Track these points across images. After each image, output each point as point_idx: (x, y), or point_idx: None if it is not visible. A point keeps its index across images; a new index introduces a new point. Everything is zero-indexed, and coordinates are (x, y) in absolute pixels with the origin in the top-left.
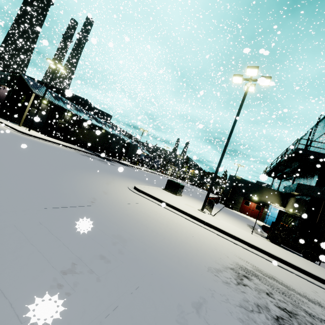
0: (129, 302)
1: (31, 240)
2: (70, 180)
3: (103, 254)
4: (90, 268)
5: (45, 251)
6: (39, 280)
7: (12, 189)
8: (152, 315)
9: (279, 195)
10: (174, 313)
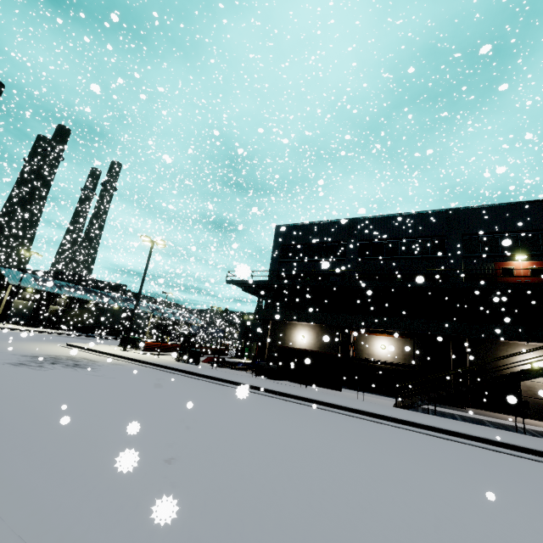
0: None
1: None
2: None
3: None
4: None
5: None
6: None
7: None
8: None
9: None
10: None
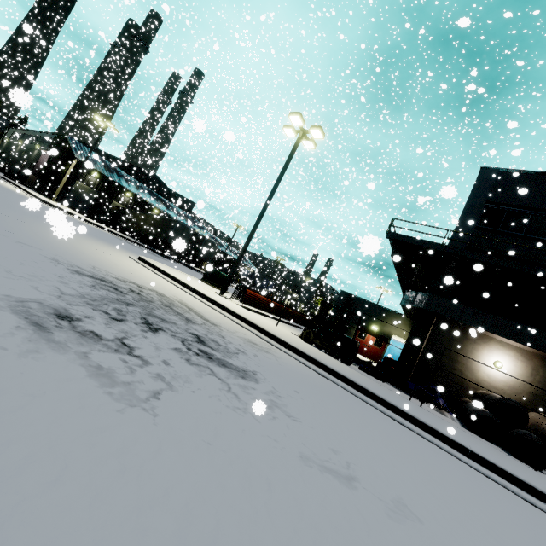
0: None
1: None
2: (39, 220)
3: None
4: None
5: None
6: None
7: None
8: None
9: (410, 324)
10: None
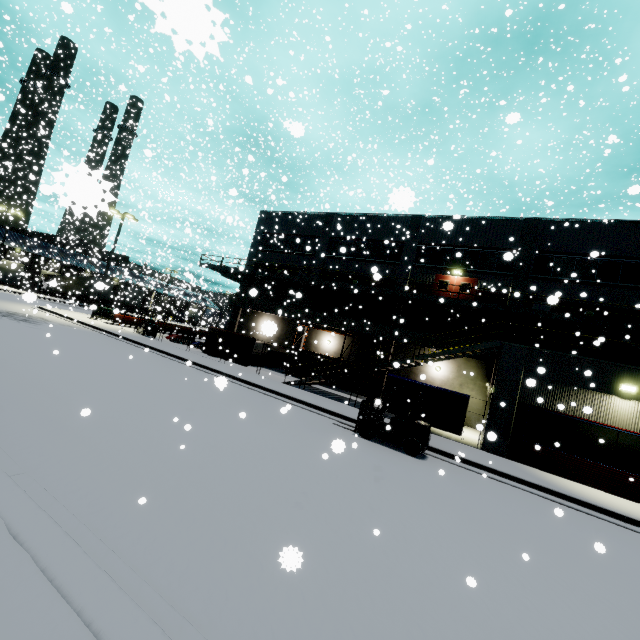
0: None
1: None
2: None
3: None
4: None
5: None
6: None
7: None
8: None
9: None
10: None
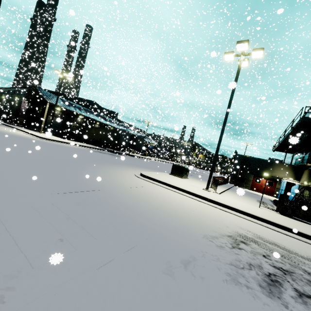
0: (122, 258)
1: (44, 216)
2: (81, 172)
3: (104, 225)
4: (91, 235)
5: (55, 223)
6: (48, 242)
7: (32, 181)
8: (141, 267)
9: (291, 169)
10: (162, 267)
